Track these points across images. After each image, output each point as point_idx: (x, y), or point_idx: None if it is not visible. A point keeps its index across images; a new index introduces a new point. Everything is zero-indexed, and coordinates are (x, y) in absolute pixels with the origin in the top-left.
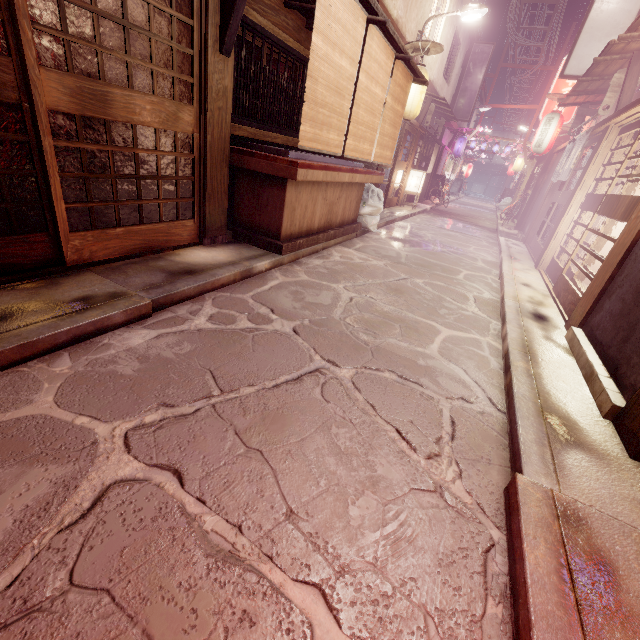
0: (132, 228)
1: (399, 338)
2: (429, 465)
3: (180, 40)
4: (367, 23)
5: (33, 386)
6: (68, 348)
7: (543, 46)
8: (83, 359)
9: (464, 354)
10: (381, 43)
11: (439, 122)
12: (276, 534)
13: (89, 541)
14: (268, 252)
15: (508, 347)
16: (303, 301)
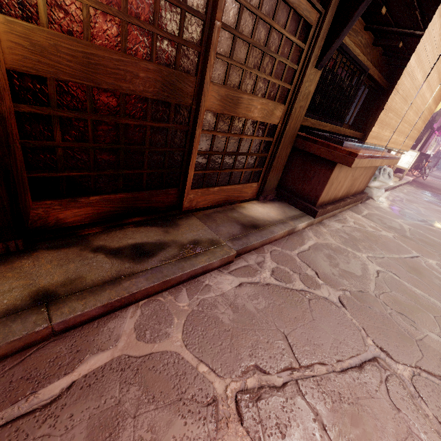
0: (223, 187)
1: (439, 334)
2: None
3: (292, 59)
4: None
5: (168, 319)
6: (185, 284)
7: None
8: (195, 298)
9: None
10: None
11: (438, 112)
12: None
13: None
14: (304, 213)
15: None
16: (338, 267)
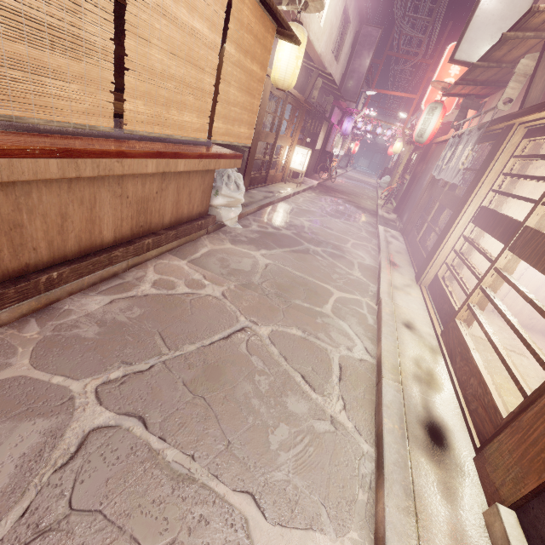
0: None
1: None
2: None
3: None
4: None
5: None
6: None
7: (425, 38)
8: None
9: None
10: None
11: (328, 99)
12: None
13: None
14: None
15: None
16: None
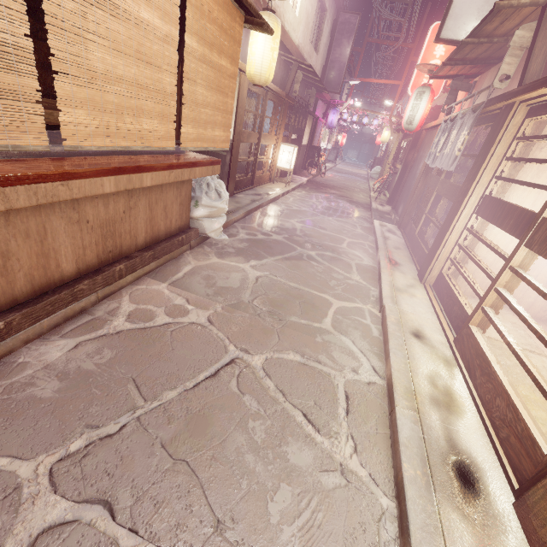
0: None
1: None
2: None
3: None
4: None
5: None
6: None
7: (405, 21)
8: None
9: None
10: None
11: (310, 92)
12: None
13: None
14: None
15: None
16: None
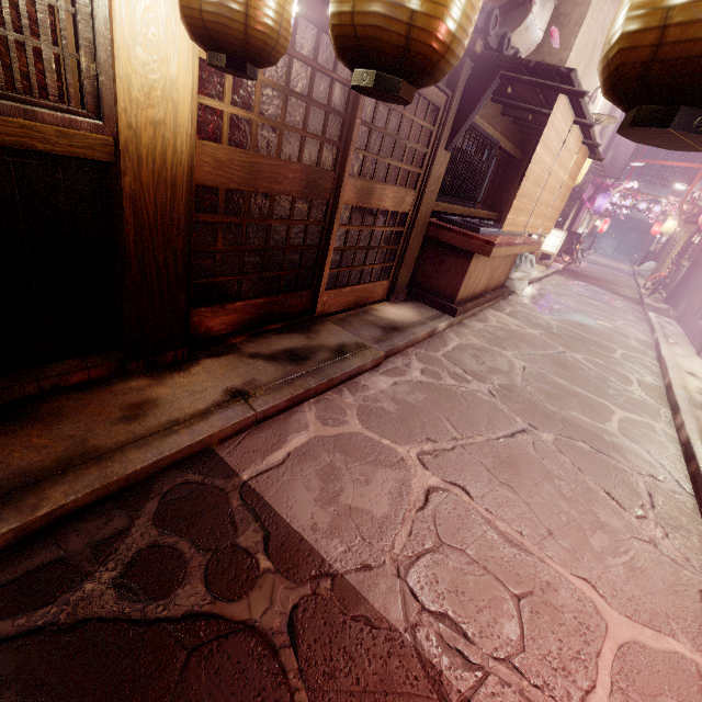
0: (354, 287)
1: (580, 412)
2: (639, 523)
3: (421, 142)
4: (572, 123)
5: (341, 411)
6: (343, 385)
7: None
8: (358, 395)
9: (643, 437)
10: (576, 135)
11: (585, 179)
12: (547, 543)
13: (437, 520)
14: (442, 313)
15: (688, 437)
16: (485, 365)
